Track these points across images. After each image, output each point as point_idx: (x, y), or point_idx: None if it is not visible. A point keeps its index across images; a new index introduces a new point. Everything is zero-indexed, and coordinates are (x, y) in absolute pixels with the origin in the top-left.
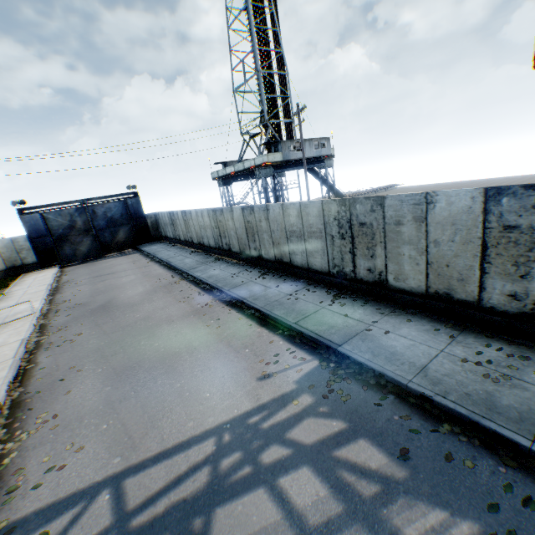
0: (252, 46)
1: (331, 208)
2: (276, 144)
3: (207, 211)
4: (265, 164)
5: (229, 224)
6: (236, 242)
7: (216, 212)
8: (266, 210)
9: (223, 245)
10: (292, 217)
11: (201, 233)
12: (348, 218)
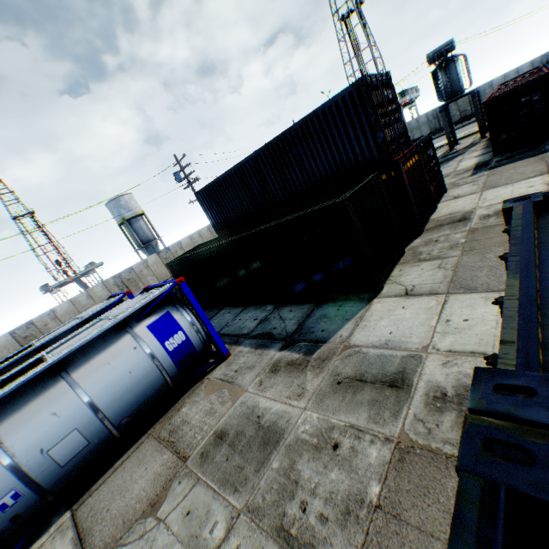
0: (354, 48)
1: (535, 61)
2: (402, 92)
3: (425, 114)
4: (404, 103)
5: (451, 109)
6: (457, 115)
7: (436, 110)
8: (489, 83)
9: (441, 126)
10: (510, 76)
11: (412, 134)
12: (545, 60)
